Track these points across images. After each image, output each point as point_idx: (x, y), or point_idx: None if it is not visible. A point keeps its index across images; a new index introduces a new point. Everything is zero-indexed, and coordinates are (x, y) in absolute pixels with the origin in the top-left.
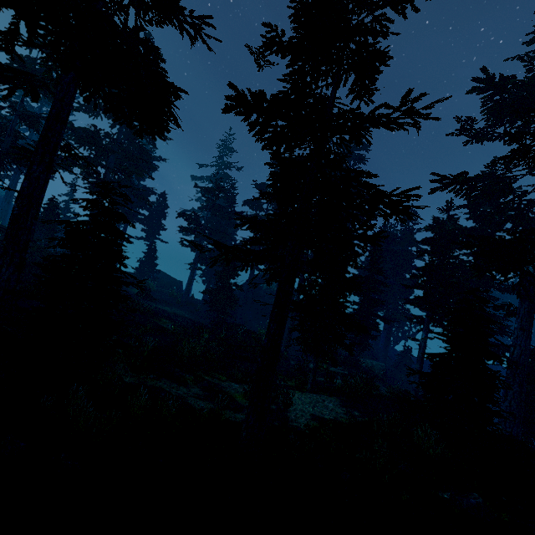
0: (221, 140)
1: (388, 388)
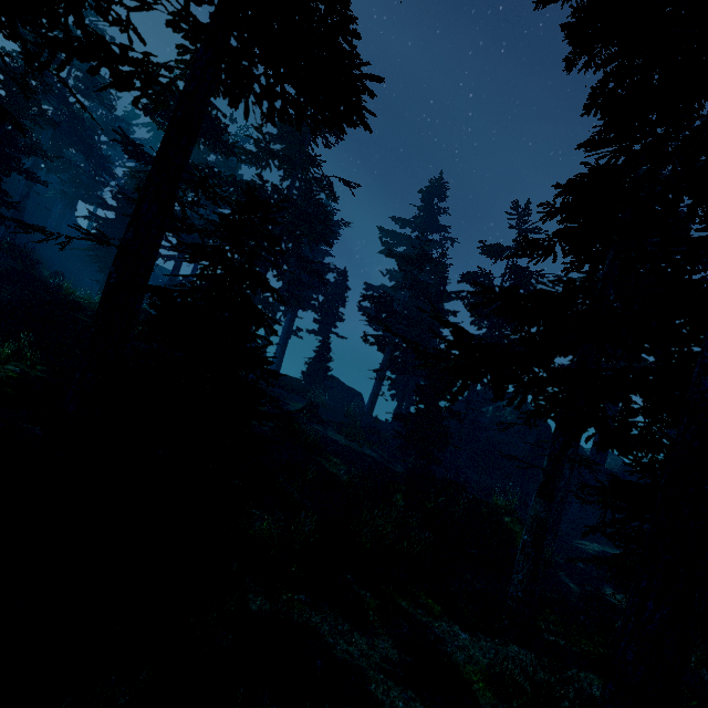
0: (425, 192)
1: None
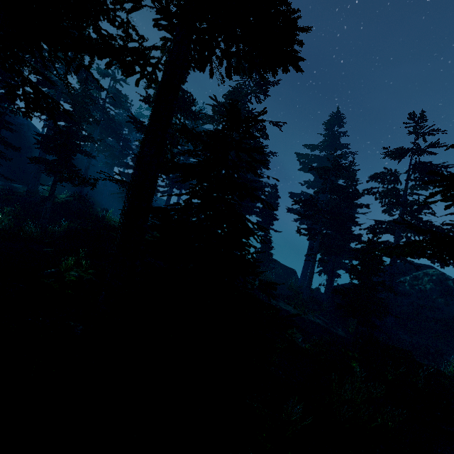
0: (327, 123)
1: None
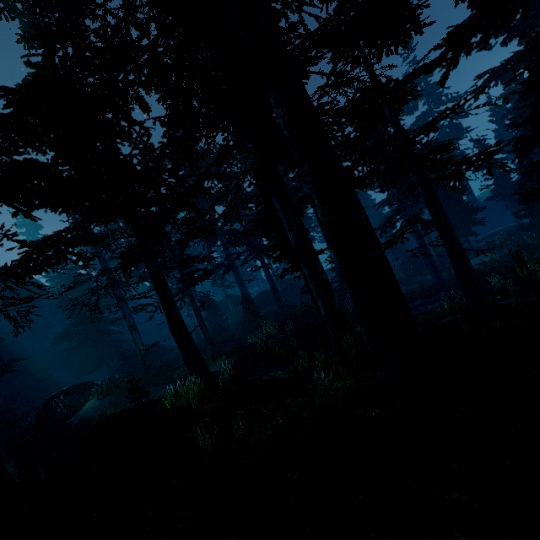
0: None
1: None
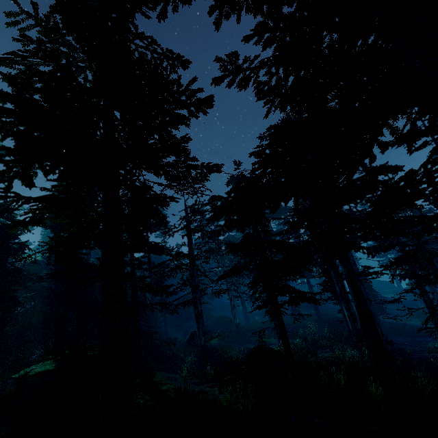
0: None
1: None
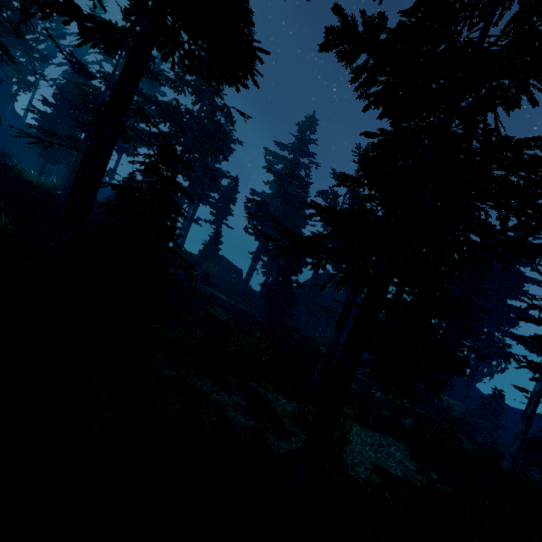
0: (301, 125)
1: (473, 443)
